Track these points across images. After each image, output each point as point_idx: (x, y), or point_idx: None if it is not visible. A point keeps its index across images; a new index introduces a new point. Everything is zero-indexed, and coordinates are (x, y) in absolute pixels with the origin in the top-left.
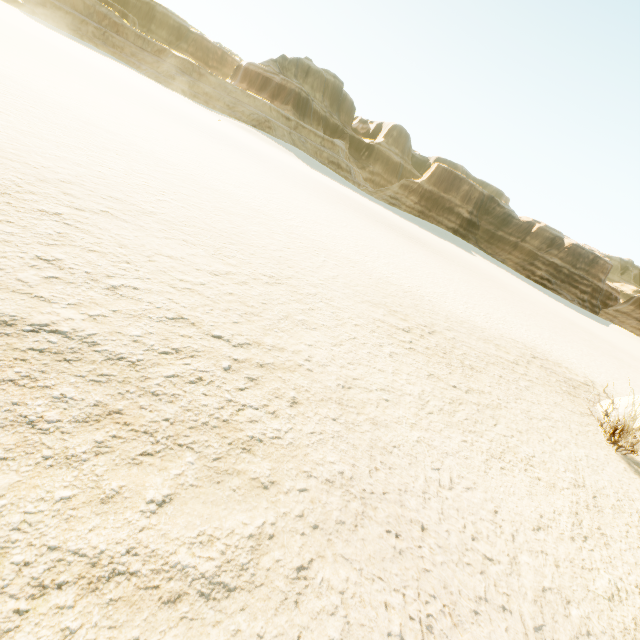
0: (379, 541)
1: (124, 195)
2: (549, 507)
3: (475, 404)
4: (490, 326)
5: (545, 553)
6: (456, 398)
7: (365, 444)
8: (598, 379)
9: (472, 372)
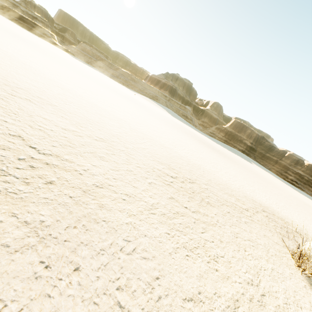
0: (26, 265)
1: (47, 98)
2: (212, 289)
3: (195, 219)
4: (240, 190)
5: None
6: (182, 212)
7: (81, 213)
8: (311, 233)
9: (207, 205)
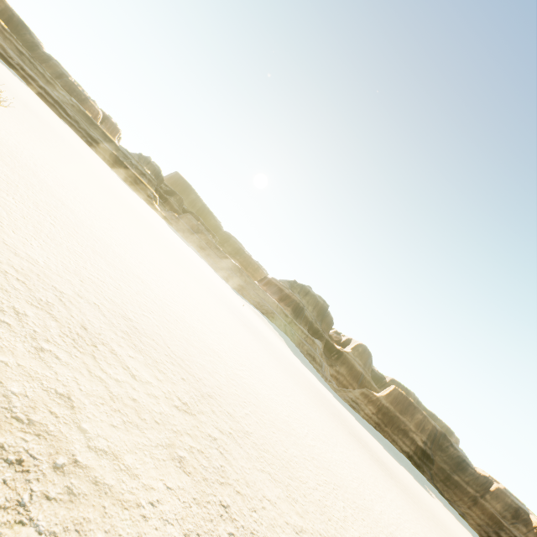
0: None
1: (232, 409)
2: None
3: None
4: None
5: None
6: None
7: None
8: None
9: None
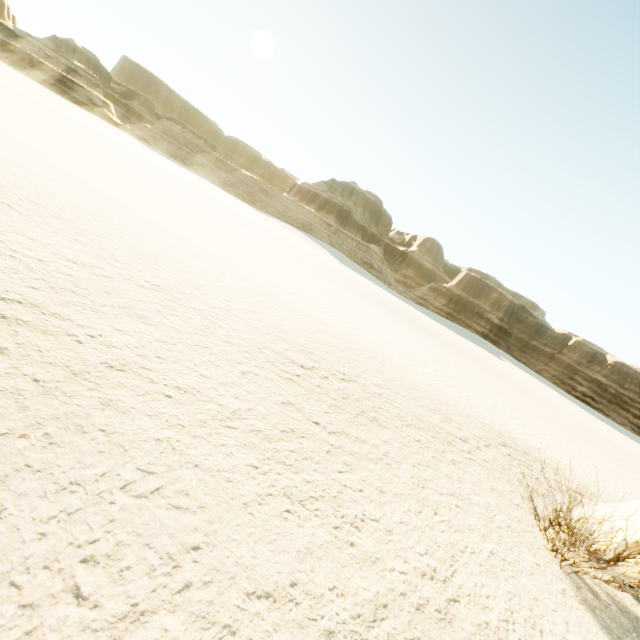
0: None
1: (53, 206)
2: (329, 580)
3: (332, 445)
4: (458, 404)
5: (232, 630)
6: (303, 431)
7: (50, 412)
8: (606, 494)
9: (369, 423)
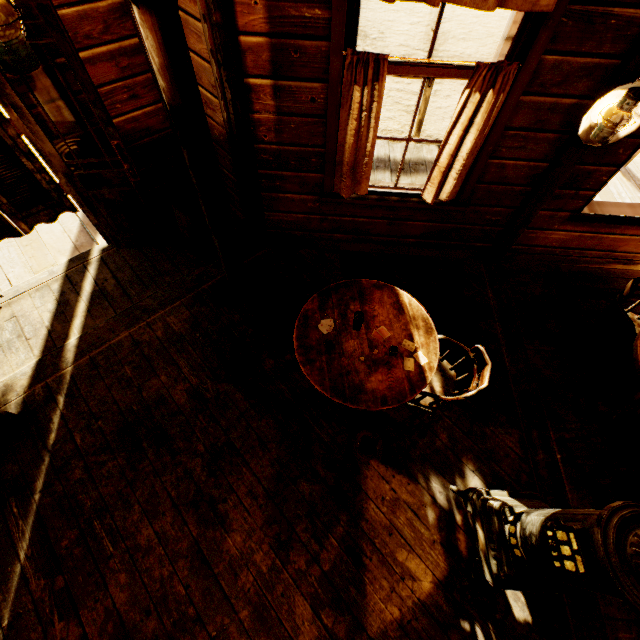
0: None
1: None
2: None
3: None
4: None
5: None
6: None
7: None
8: None
9: None
